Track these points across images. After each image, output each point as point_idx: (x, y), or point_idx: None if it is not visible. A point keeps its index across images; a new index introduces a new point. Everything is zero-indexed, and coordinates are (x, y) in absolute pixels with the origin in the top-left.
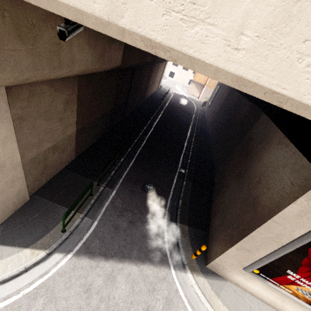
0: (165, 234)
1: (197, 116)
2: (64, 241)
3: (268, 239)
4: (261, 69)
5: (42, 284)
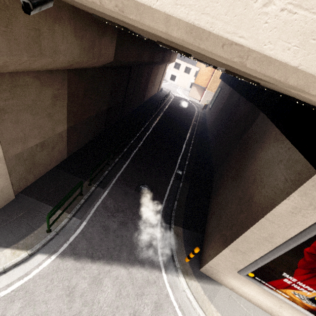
0: (158, 236)
1: (197, 119)
2: (49, 241)
3: (262, 239)
4: (214, 13)
5: (21, 286)
